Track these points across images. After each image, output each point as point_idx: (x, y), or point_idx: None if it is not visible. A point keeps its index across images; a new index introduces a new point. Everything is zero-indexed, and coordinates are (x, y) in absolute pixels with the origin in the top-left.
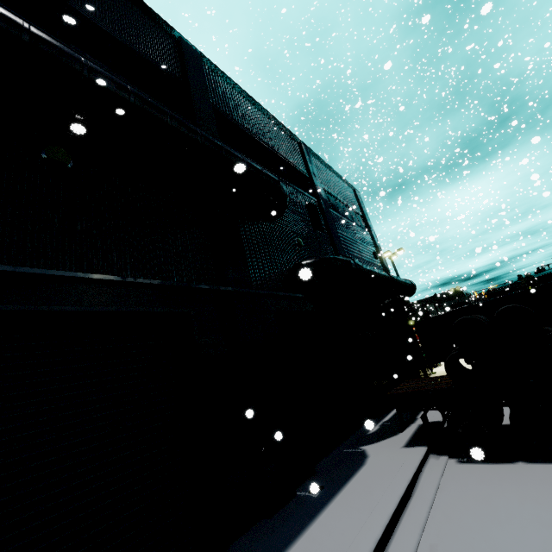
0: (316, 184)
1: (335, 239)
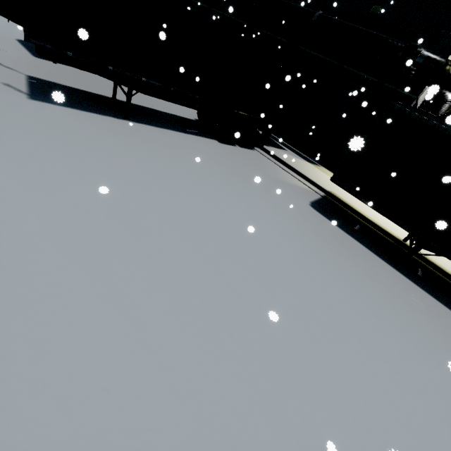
0: None
1: None
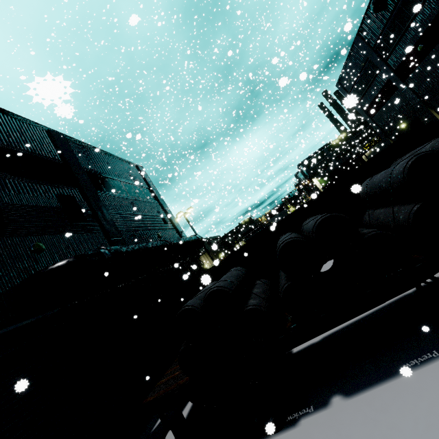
0: (75, 171)
1: (106, 223)
